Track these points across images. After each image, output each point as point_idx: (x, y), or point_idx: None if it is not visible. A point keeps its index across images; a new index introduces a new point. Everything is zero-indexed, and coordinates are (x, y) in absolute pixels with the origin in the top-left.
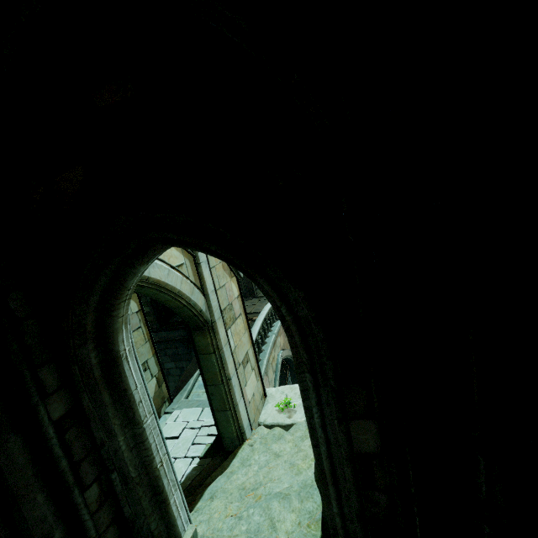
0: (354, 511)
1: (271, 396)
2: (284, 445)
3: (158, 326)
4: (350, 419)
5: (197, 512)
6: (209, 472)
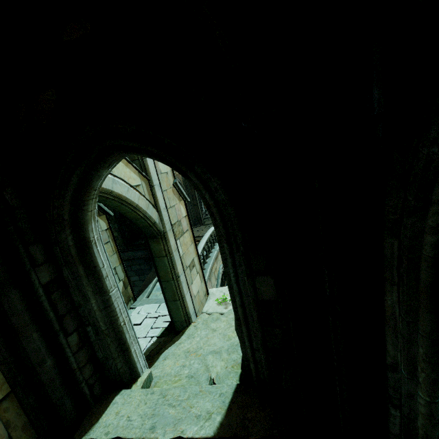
0: (259, 343)
1: (212, 294)
2: (220, 323)
3: (124, 247)
4: (255, 276)
5: (154, 367)
6: (164, 345)
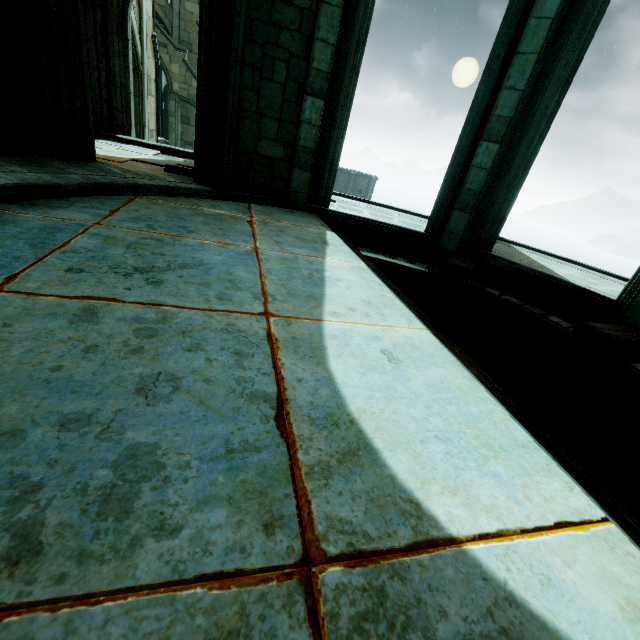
0: None
1: None
2: None
3: None
4: None
5: None
6: None
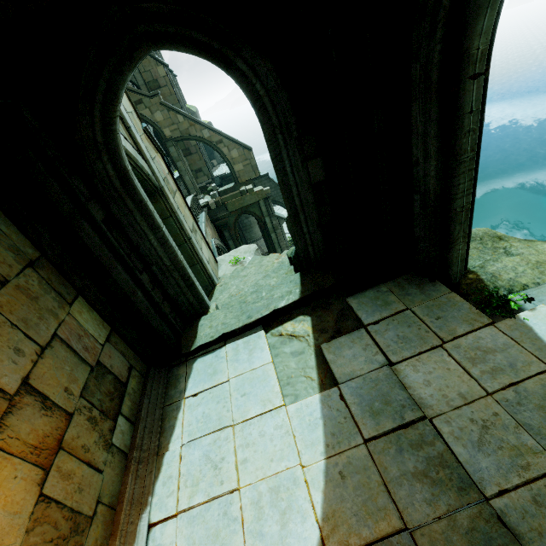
0: (315, 225)
1: (221, 261)
2: (249, 270)
3: None
4: (307, 161)
5: None
6: None
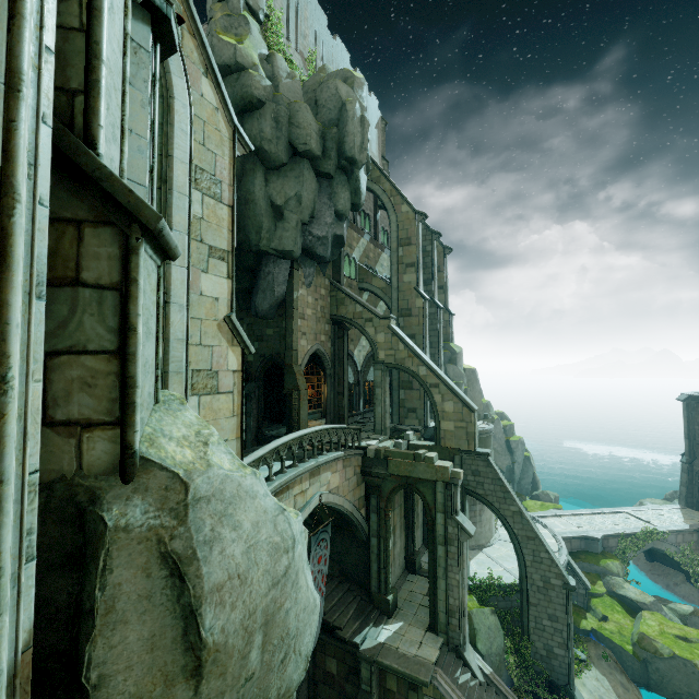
0: None
1: None
2: None
3: None
4: None
5: None
6: None
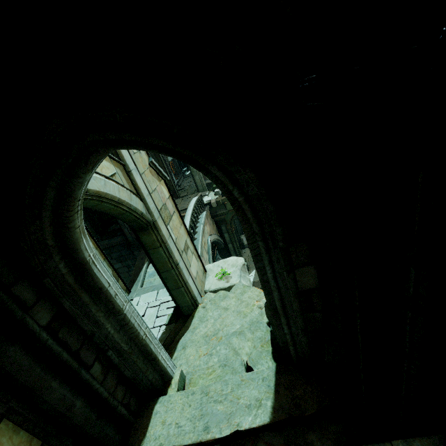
0: (299, 328)
1: (210, 270)
2: (229, 301)
3: (98, 237)
4: (295, 269)
5: (176, 359)
6: (176, 333)
